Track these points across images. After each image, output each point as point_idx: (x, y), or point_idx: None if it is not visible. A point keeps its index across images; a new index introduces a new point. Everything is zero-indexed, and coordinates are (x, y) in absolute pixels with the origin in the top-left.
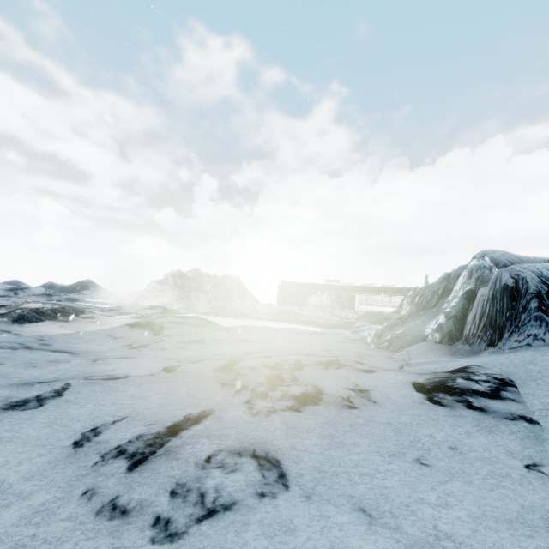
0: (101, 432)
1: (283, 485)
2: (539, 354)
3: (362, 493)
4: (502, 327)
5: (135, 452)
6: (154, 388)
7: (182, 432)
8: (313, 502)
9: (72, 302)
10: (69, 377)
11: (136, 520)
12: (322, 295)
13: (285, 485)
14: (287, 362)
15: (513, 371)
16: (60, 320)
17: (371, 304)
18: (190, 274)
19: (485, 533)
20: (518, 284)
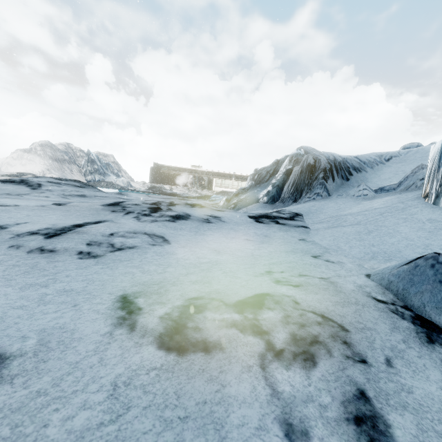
0: (8, 228)
1: (167, 243)
2: (318, 202)
3: (215, 247)
4: (302, 190)
5: (47, 233)
6: (48, 212)
7: (85, 226)
8: (186, 248)
9: None
10: None
11: (64, 253)
12: (188, 177)
13: (168, 243)
14: (164, 202)
15: (303, 210)
16: None
17: (225, 187)
18: (61, 147)
19: (275, 254)
20: (316, 163)
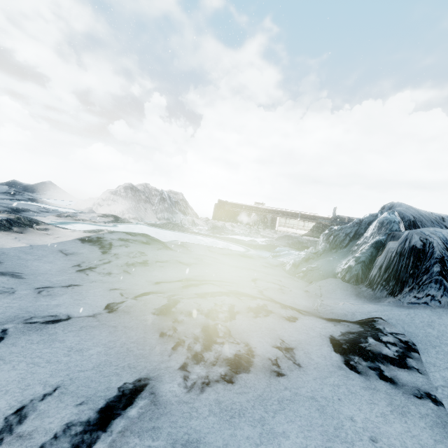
0: (27, 416)
1: None
2: (436, 316)
3: None
4: (404, 281)
5: None
6: (94, 335)
7: (113, 422)
8: None
9: (33, 202)
10: (8, 319)
11: None
12: (250, 215)
13: None
14: (222, 308)
15: (414, 333)
16: (15, 231)
17: (289, 227)
18: (141, 187)
19: None
20: (425, 247)
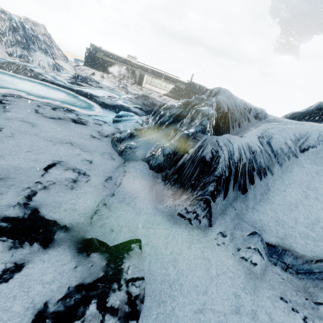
0: None
1: None
2: (188, 244)
3: None
4: (185, 189)
5: None
6: None
7: None
8: None
9: None
10: None
11: None
12: (121, 68)
13: None
14: None
15: (155, 275)
16: None
17: (153, 85)
18: None
19: None
20: (212, 161)
